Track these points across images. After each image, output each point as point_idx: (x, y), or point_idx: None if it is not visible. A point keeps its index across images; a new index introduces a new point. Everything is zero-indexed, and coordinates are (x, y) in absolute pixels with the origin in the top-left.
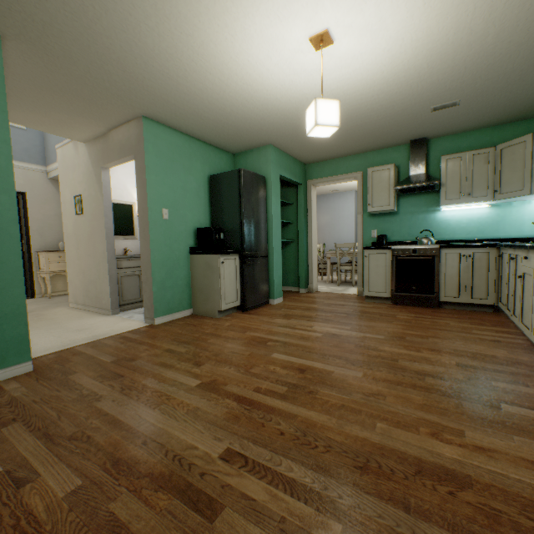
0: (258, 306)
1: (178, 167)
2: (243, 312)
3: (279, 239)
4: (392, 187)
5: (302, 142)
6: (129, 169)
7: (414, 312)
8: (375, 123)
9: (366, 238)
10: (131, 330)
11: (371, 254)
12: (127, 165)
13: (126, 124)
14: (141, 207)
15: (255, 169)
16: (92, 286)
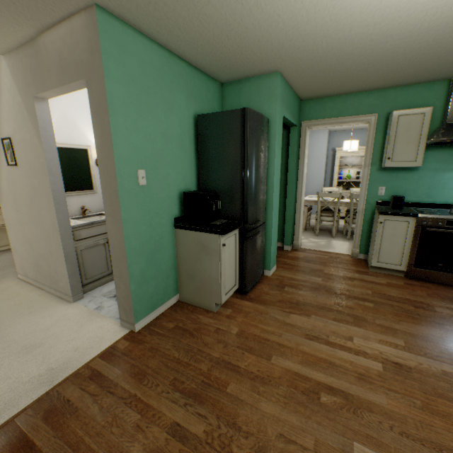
0: (255, 284)
1: (156, 102)
2: (241, 296)
3: (277, 199)
4: (424, 138)
5: (322, 70)
6: (78, 99)
7: (447, 298)
8: (446, 46)
9: (371, 195)
10: (104, 351)
11: (388, 221)
12: (74, 93)
13: (66, 21)
14: (104, 168)
15: (253, 107)
16: (42, 262)
